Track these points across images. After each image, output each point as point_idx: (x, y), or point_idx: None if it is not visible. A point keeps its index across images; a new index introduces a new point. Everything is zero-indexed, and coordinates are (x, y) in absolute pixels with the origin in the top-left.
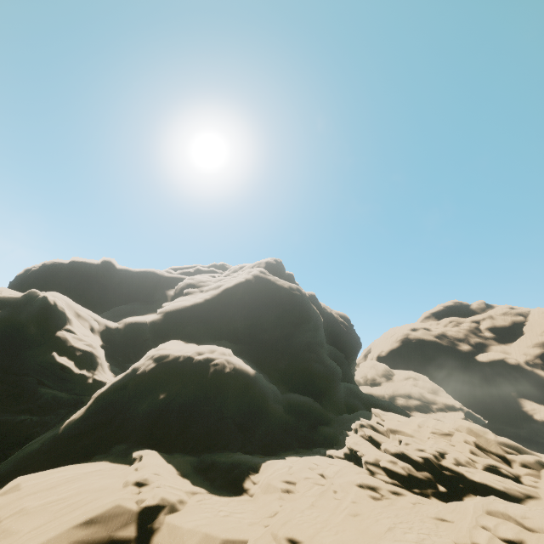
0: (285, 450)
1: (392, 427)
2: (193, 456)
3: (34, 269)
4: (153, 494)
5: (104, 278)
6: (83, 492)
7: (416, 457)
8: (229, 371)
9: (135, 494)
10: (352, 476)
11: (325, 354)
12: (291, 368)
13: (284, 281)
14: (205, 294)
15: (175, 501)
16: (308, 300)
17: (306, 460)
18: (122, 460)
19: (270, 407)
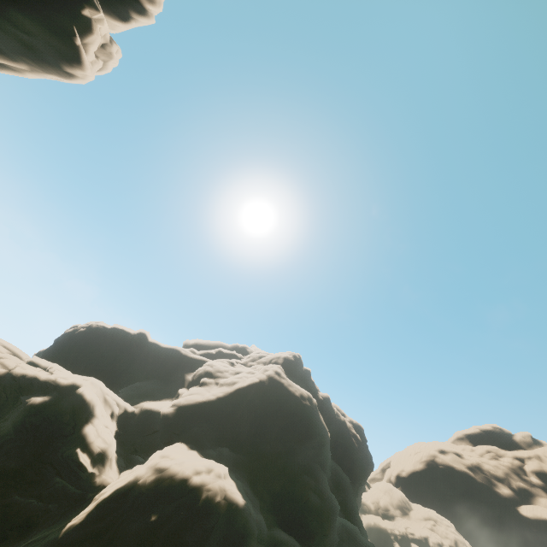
0: None
1: None
2: None
3: (81, 330)
4: None
5: (136, 348)
6: None
7: None
8: (219, 499)
9: None
10: None
11: (326, 481)
12: (286, 493)
13: (297, 387)
14: (219, 390)
15: None
16: (318, 413)
17: None
18: None
19: None
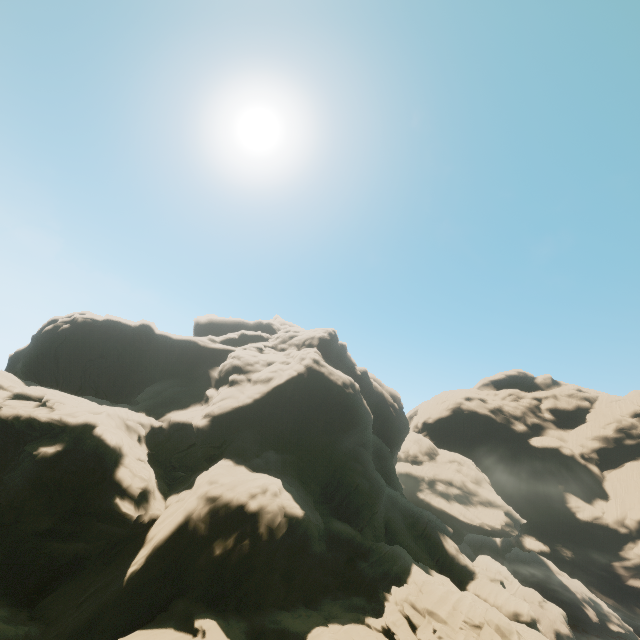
0: (324, 592)
1: (429, 608)
2: (245, 619)
3: (65, 327)
4: None
5: (141, 342)
6: None
7: None
8: (280, 519)
9: None
10: None
11: (371, 462)
12: (336, 482)
13: (338, 374)
14: (253, 389)
15: None
16: (361, 399)
17: (347, 632)
18: (185, 626)
19: (315, 551)
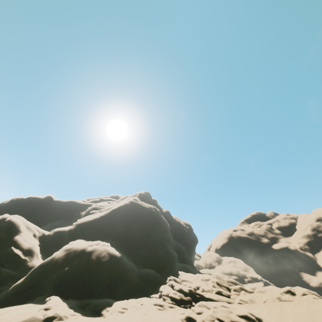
0: None
1: (183, 279)
2: (79, 300)
3: (6, 202)
4: (52, 311)
5: (46, 206)
6: (18, 314)
7: (186, 290)
8: (105, 254)
9: (43, 313)
10: (153, 301)
11: (169, 246)
12: (147, 254)
13: (147, 204)
14: (101, 213)
15: (62, 315)
16: (160, 214)
17: (138, 299)
18: (40, 303)
19: (128, 275)
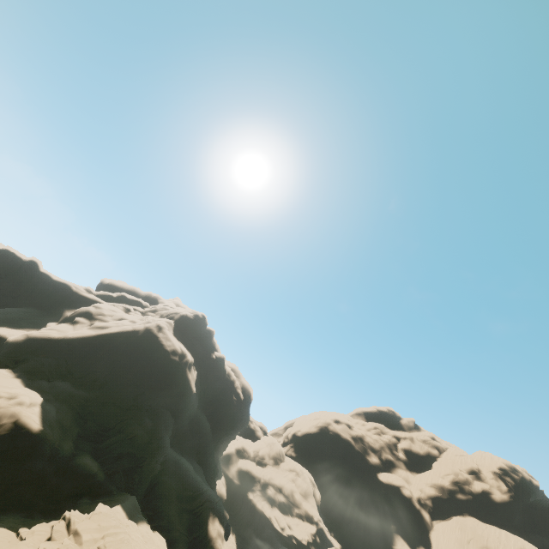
0: (22, 509)
1: (79, 529)
2: None
3: None
4: None
5: (25, 275)
6: None
7: None
8: (6, 422)
9: None
10: None
11: (170, 426)
12: (118, 429)
13: (173, 343)
14: (85, 330)
15: None
16: (185, 368)
17: None
18: None
19: (33, 466)
